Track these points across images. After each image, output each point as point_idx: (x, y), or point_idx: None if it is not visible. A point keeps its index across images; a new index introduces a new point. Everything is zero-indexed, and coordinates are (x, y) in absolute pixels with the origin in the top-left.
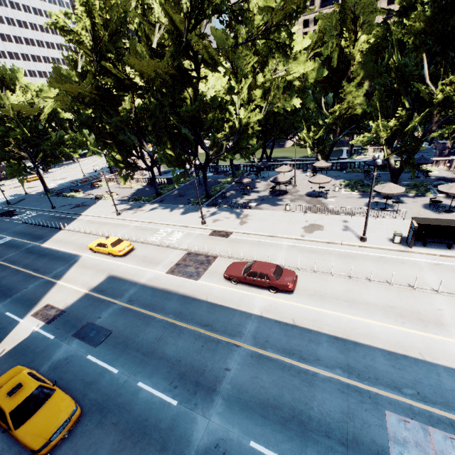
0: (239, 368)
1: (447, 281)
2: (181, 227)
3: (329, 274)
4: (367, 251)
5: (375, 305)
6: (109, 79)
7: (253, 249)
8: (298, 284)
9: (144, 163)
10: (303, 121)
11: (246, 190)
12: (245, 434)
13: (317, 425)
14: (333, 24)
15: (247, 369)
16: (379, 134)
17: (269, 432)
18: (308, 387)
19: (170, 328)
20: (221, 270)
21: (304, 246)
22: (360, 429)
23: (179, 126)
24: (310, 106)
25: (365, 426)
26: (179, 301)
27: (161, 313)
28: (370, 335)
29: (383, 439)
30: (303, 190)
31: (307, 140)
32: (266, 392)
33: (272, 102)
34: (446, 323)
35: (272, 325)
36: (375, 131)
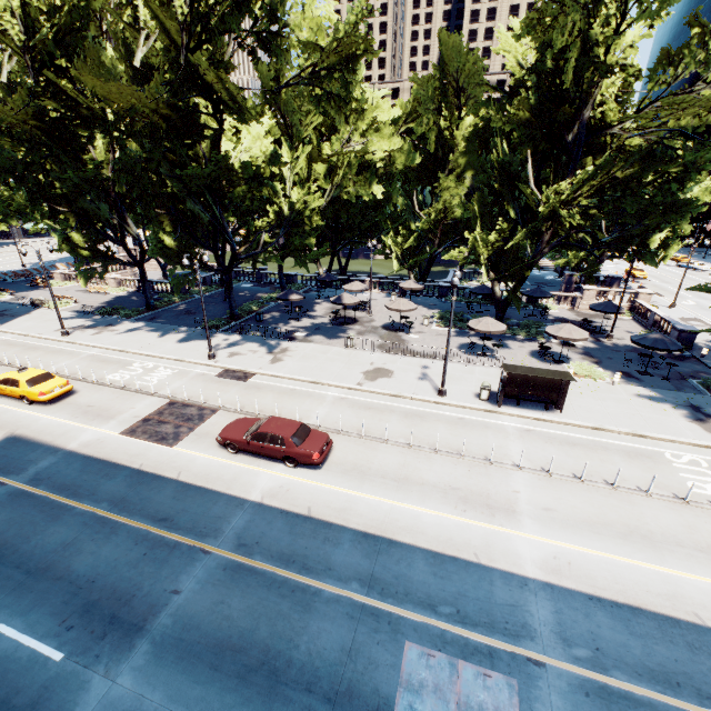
0: (198, 589)
1: (535, 454)
2: (173, 361)
3: (382, 441)
4: (444, 409)
5: (433, 486)
6: (52, 102)
7: (280, 401)
8: (333, 455)
9: (128, 254)
10: (390, 222)
11: (297, 312)
12: (172, 700)
13: (297, 673)
14: (429, 93)
15: (211, 589)
16: (478, 249)
17: (215, 693)
18: (302, 614)
19: (95, 526)
20: (218, 431)
21: (359, 399)
22: (361, 673)
23: (182, 197)
24: (399, 200)
25: (371, 669)
26: (128, 479)
27: (87, 500)
28: (415, 529)
29: (391, 685)
30: (381, 320)
31: (394, 249)
32: (231, 626)
33: (341, 185)
34: (519, 511)
35: (274, 518)
36: (473, 244)
